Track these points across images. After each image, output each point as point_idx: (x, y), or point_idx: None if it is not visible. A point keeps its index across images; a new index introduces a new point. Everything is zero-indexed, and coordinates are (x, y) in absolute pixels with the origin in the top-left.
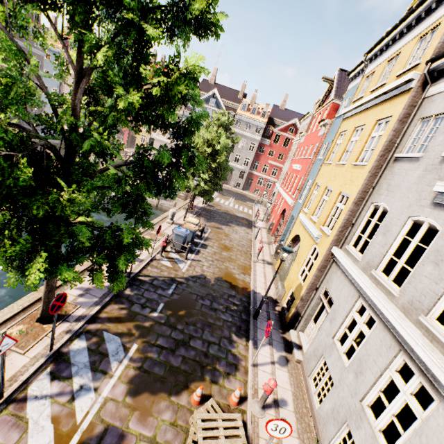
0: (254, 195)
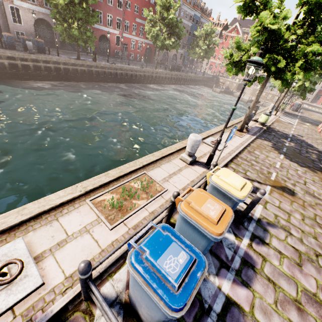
0: (320, 106)
